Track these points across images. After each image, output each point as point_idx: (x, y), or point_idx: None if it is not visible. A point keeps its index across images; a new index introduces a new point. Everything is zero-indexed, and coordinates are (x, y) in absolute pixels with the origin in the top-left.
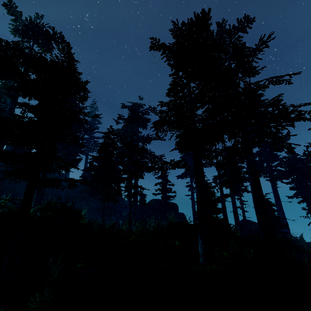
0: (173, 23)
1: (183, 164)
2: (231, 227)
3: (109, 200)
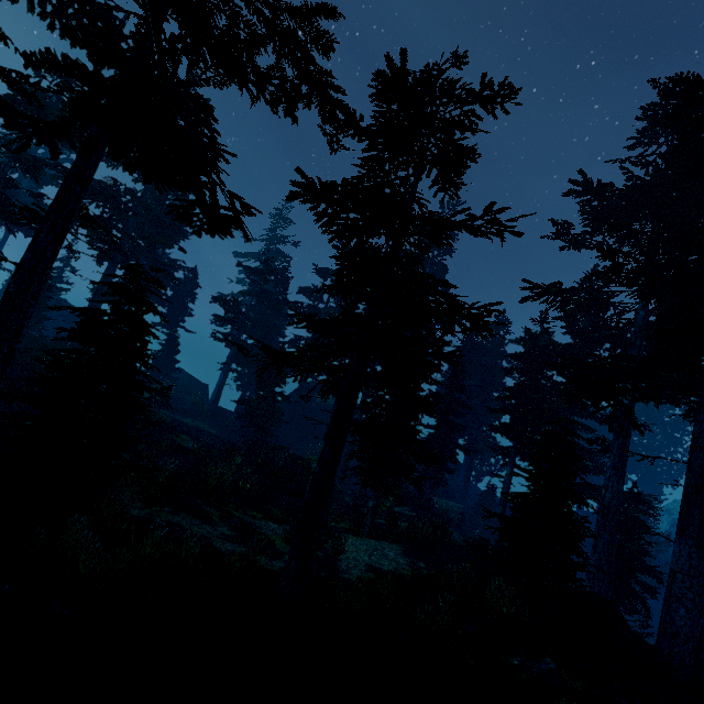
0: None
1: None
2: None
3: None
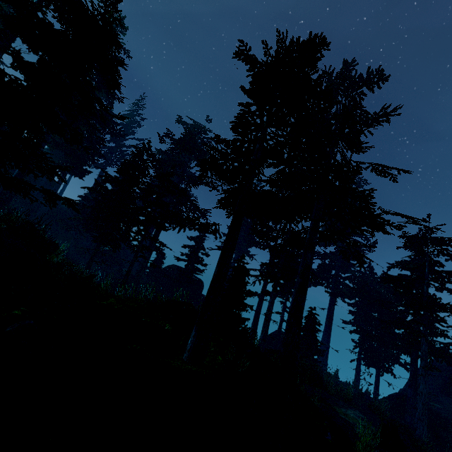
0: (278, 33)
1: (214, 230)
2: (247, 331)
3: (106, 244)
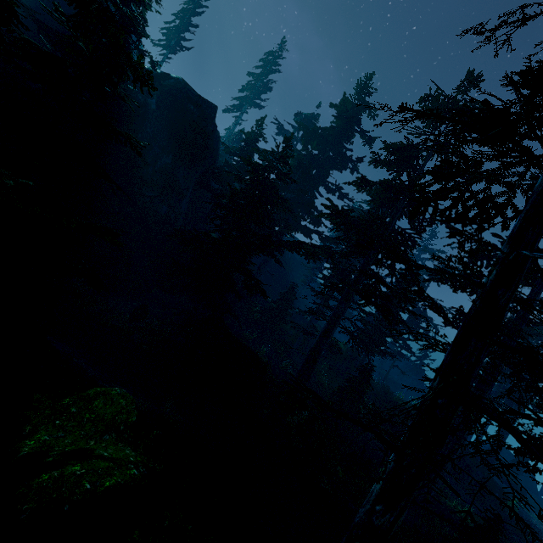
0: None
1: None
2: None
3: None
